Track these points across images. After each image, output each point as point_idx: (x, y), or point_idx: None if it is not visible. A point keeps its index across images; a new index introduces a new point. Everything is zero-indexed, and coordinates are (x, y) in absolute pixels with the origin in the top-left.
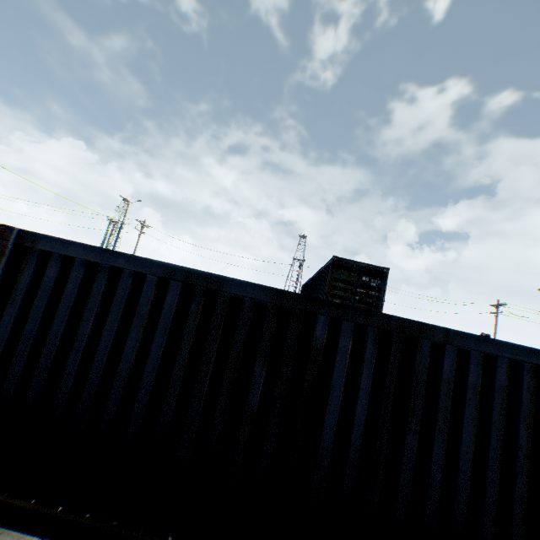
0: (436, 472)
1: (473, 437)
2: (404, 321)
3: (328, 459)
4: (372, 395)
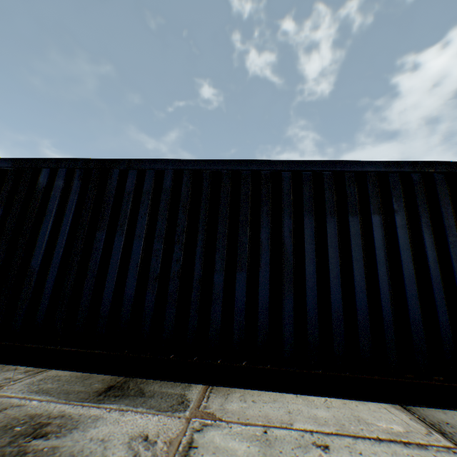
0: (116, 253)
1: (145, 225)
2: (101, 161)
3: (39, 259)
4: (76, 212)
